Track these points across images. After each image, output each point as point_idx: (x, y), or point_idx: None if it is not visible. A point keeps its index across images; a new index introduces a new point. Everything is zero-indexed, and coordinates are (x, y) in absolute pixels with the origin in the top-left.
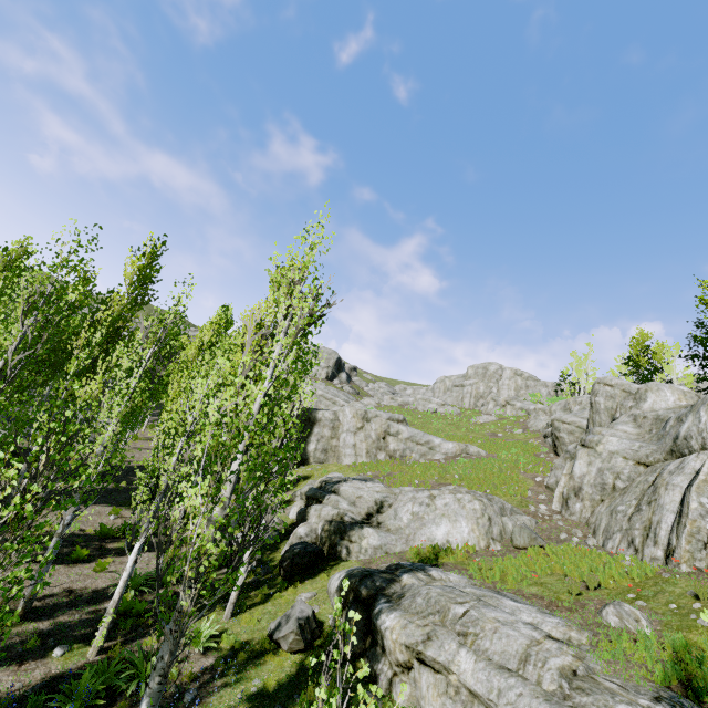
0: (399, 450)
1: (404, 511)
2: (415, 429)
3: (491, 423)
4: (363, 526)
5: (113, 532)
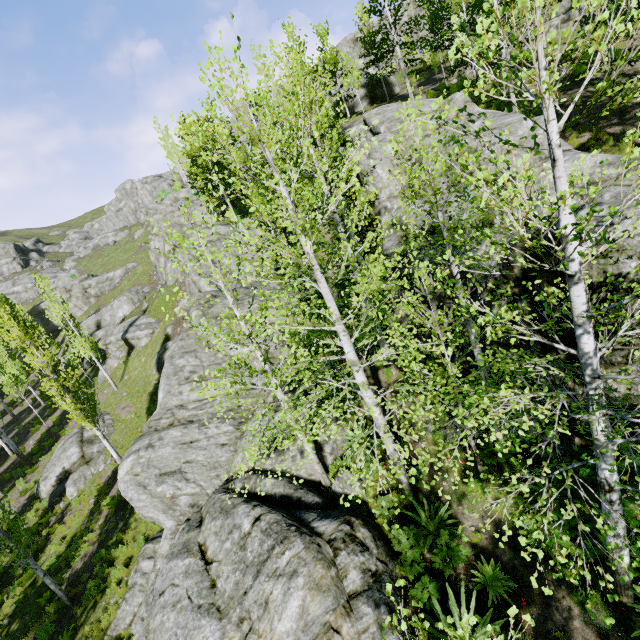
0: (98, 292)
1: (107, 317)
2: (97, 278)
3: (142, 235)
4: (96, 332)
5: (11, 403)
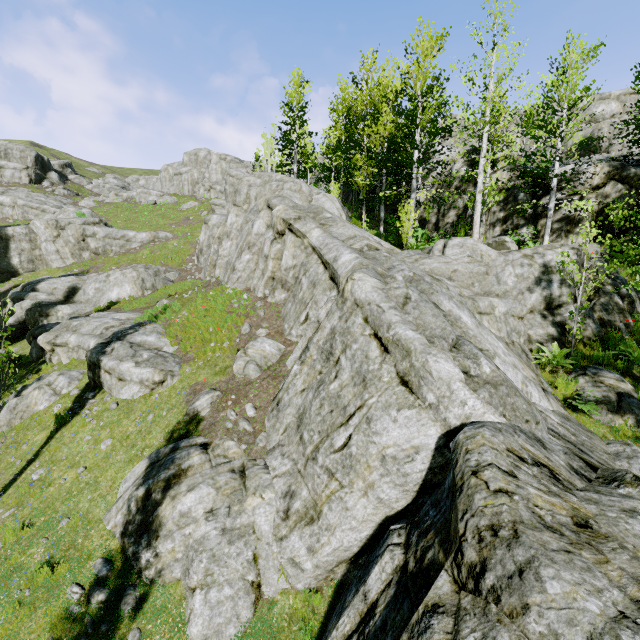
0: (101, 247)
1: (90, 289)
2: (110, 228)
3: (193, 208)
4: (58, 305)
5: None
